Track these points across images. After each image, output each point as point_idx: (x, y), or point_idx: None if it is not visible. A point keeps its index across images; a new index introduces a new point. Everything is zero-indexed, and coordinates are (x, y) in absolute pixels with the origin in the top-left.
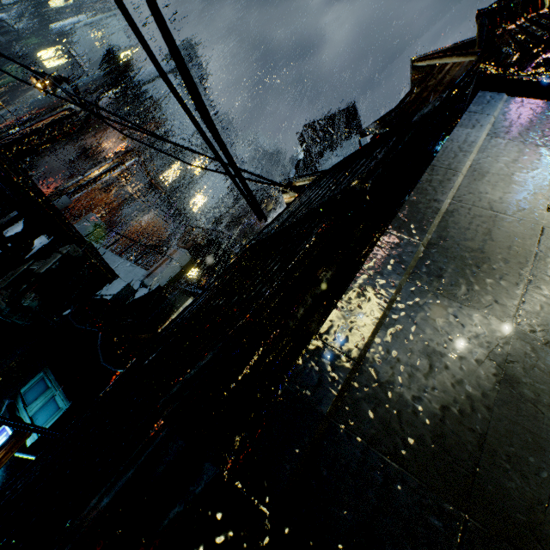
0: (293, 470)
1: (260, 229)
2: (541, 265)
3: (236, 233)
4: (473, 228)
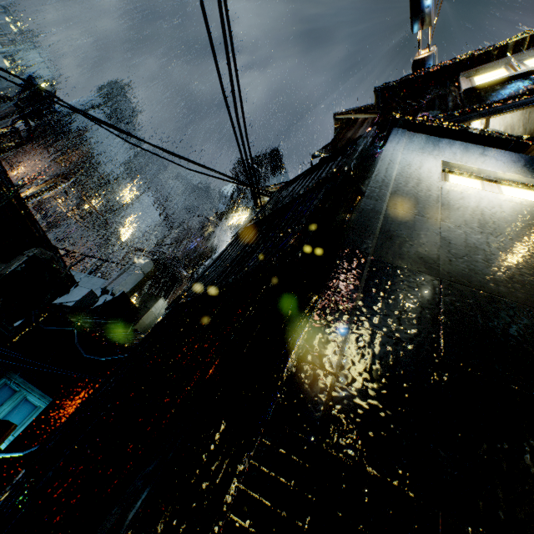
0: (363, 272)
1: (203, 250)
2: (444, 200)
3: (180, 254)
4: (410, 187)
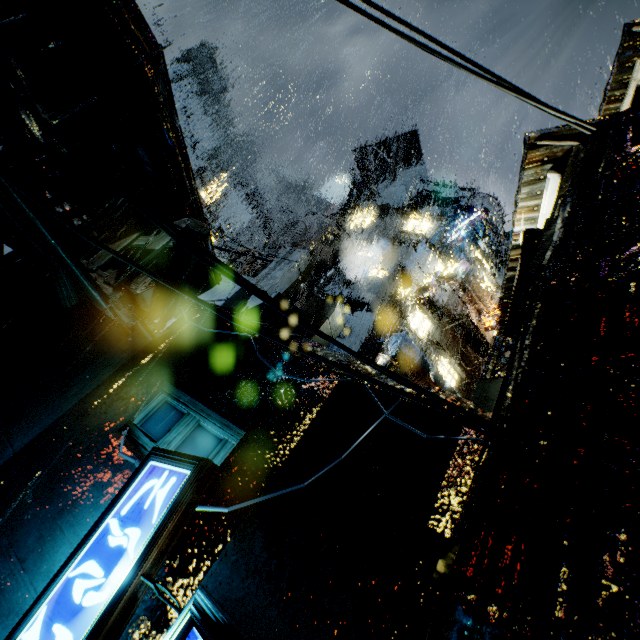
0: None
1: (324, 257)
2: None
3: None
4: None
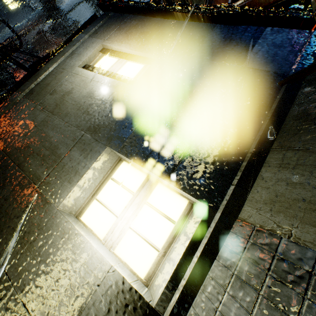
0: None
1: None
2: (59, 86)
3: None
4: (53, 76)
